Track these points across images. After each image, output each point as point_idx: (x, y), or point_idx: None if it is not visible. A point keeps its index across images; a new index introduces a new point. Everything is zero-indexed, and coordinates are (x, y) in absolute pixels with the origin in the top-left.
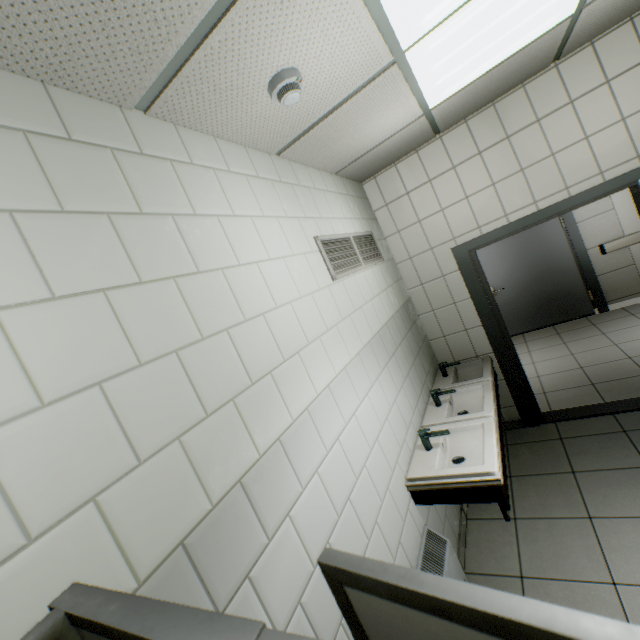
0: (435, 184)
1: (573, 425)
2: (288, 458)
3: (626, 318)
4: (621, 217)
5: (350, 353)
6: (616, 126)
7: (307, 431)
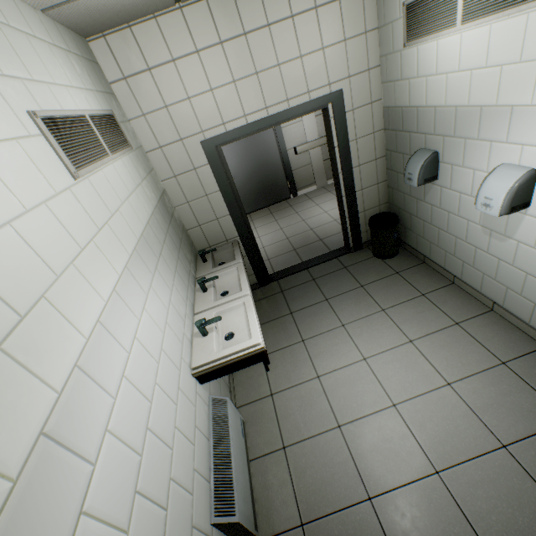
0: (180, 66)
1: (288, 280)
2: (64, 446)
3: (307, 201)
4: (306, 128)
5: (117, 269)
6: (319, 53)
7: (83, 393)
